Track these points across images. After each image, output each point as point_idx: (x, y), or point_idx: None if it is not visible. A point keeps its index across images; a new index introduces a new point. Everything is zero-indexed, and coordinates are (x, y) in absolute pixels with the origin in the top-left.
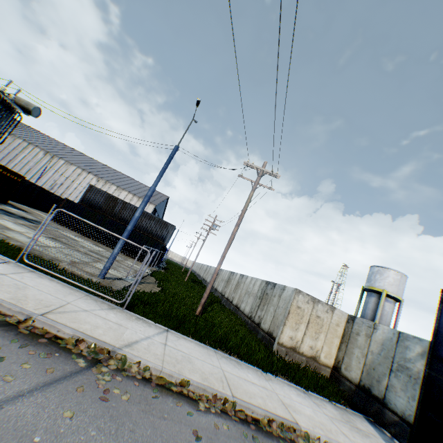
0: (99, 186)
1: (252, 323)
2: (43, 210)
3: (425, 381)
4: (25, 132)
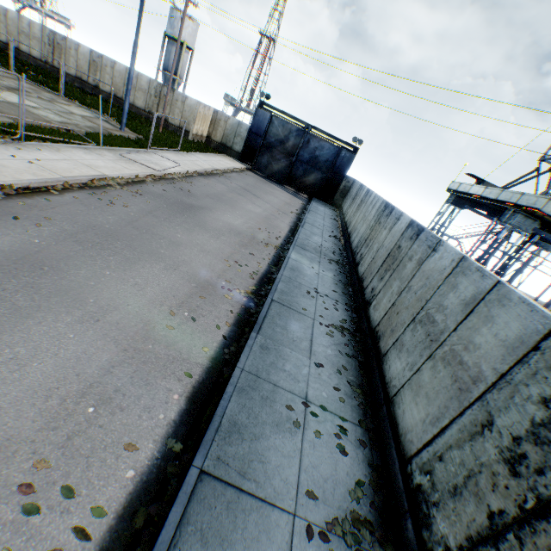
0: None
1: (157, 119)
2: None
3: (246, 140)
4: None
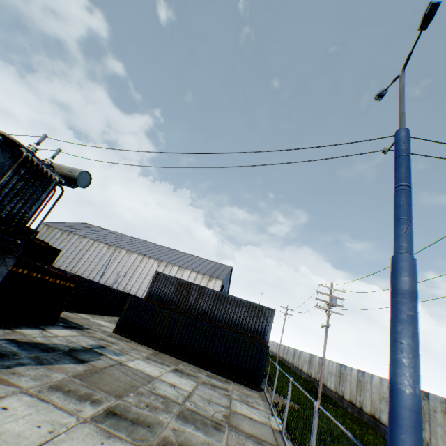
0: (160, 270)
1: None
2: (106, 313)
3: None
4: (92, 231)
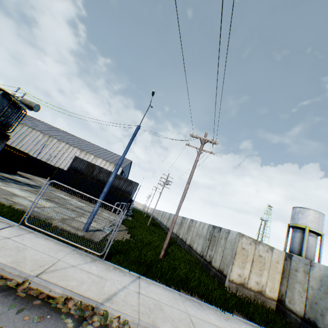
0: (81, 156)
1: (205, 261)
2: (42, 176)
3: None
4: (30, 121)
